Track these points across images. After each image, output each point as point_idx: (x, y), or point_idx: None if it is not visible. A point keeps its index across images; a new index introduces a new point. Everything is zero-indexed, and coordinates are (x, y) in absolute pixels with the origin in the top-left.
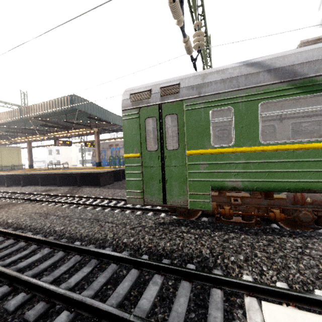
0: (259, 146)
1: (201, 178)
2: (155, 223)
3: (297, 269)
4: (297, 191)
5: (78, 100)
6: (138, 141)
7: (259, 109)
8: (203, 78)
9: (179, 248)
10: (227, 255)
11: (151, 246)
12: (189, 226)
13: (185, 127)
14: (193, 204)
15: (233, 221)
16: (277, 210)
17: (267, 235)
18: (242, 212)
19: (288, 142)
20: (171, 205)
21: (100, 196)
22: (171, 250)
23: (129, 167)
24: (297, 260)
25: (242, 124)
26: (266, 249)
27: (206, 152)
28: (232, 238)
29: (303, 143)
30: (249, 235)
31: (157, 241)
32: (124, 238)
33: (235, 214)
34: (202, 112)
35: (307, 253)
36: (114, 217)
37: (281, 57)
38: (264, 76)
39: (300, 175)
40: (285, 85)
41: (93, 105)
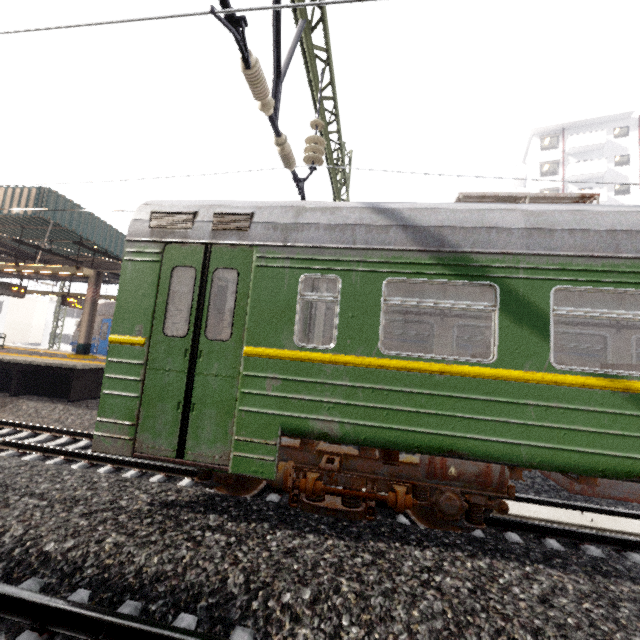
0: (378, 358)
1: (265, 408)
2: (153, 503)
3: (406, 623)
4: (432, 452)
5: (58, 203)
6: (149, 311)
7: (384, 290)
8: (298, 214)
9: (179, 569)
10: (279, 588)
11: (111, 564)
12: (230, 513)
13: (250, 299)
14: (240, 462)
15: (322, 505)
16: (403, 488)
17: (378, 541)
18: (343, 487)
19: (424, 357)
20: (195, 461)
21: (57, 426)
22: (156, 576)
23: (115, 365)
24: (412, 601)
25: (353, 311)
26: (365, 573)
27: (281, 355)
28: (307, 545)
29: (446, 363)
30: (344, 540)
31: (133, 551)
32: (49, 541)
33: (326, 490)
34: (286, 277)
35: (435, 584)
36: (57, 482)
37: (426, 210)
38: (396, 235)
39: (439, 422)
40: (427, 257)
41: (95, 221)
